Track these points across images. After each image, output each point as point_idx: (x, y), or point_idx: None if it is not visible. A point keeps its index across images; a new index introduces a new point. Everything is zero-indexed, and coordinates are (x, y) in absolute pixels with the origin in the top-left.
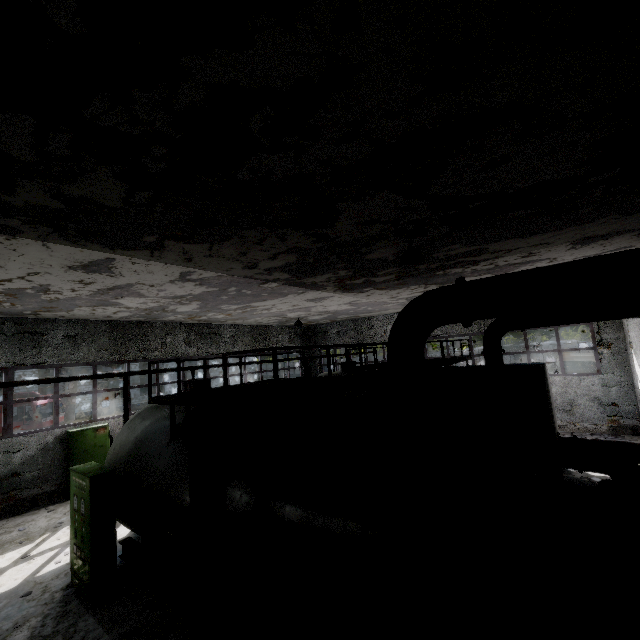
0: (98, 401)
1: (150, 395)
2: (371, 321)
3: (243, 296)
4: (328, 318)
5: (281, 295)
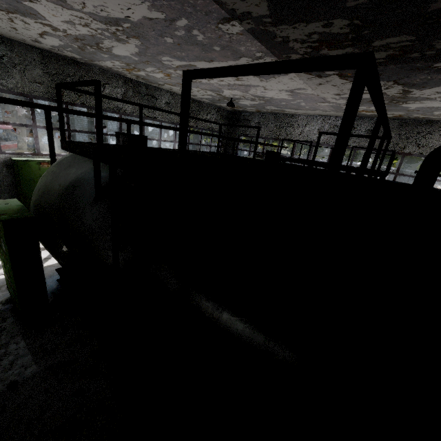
0: (55, 139)
1: (62, 137)
2: (292, 119)
3: (191, 44)
4: (256, 106)
5: (234, 55)
